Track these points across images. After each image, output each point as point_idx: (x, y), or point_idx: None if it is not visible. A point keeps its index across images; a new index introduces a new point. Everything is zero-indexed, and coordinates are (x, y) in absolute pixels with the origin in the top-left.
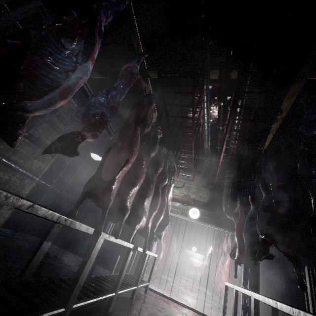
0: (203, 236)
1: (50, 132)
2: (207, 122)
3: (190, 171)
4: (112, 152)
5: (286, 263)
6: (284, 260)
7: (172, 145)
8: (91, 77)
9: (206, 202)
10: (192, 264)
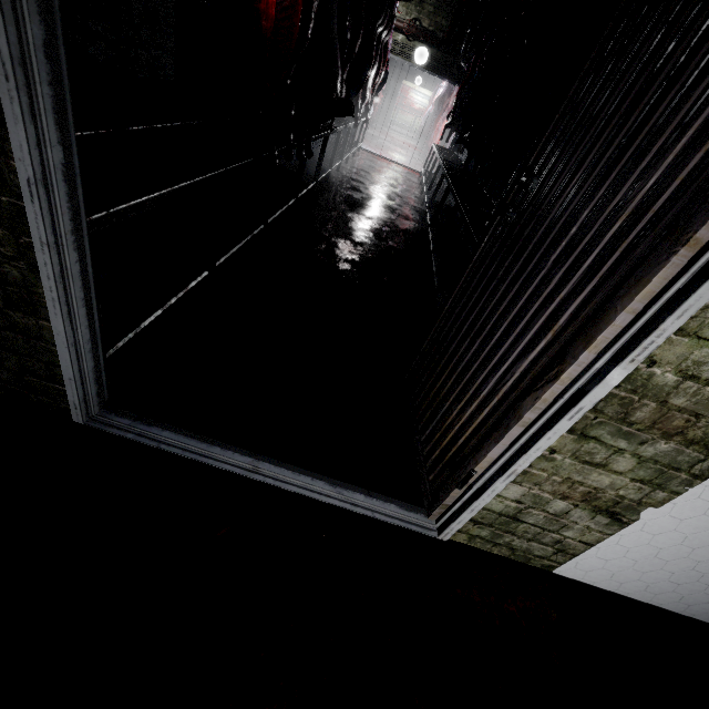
0: None
1: None
2: None
3: None
4: None
5: None
6: None
7: None
8: None
9: (440, 40)
10: (411, 105)
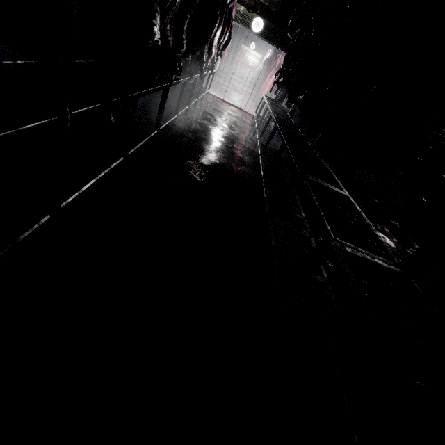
0: None
1: None
2: None
3: None
4: None
5: None
6: None
7: None
8: None
9: (273, 13)
10: (246, 63)
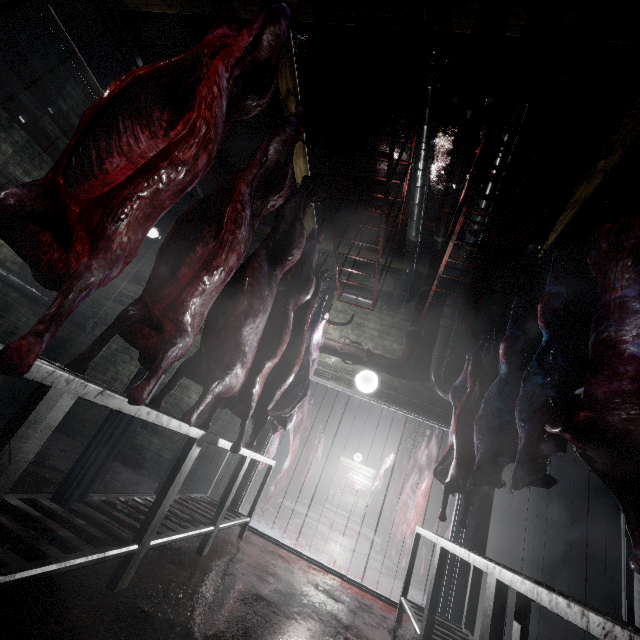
0: (378, 434)
1: (34, 158)
2: (423, 167)
3: (369, 292)
4: (128, 134)
5: (547, 496)
6: (545, 491)
7: (333, 210)
8: (137, 8)
9: (395, 360)
10: (350, 484)
